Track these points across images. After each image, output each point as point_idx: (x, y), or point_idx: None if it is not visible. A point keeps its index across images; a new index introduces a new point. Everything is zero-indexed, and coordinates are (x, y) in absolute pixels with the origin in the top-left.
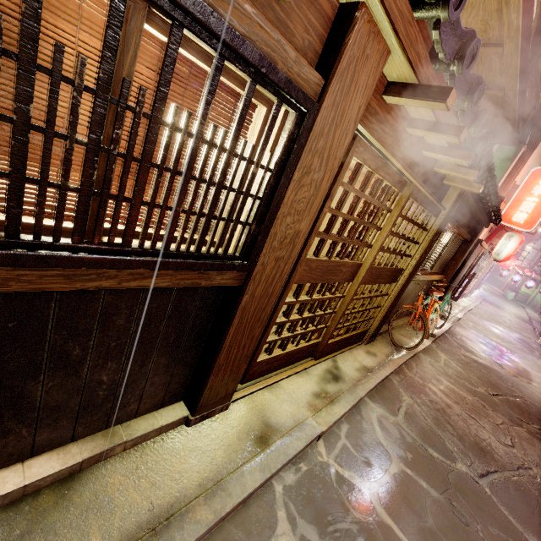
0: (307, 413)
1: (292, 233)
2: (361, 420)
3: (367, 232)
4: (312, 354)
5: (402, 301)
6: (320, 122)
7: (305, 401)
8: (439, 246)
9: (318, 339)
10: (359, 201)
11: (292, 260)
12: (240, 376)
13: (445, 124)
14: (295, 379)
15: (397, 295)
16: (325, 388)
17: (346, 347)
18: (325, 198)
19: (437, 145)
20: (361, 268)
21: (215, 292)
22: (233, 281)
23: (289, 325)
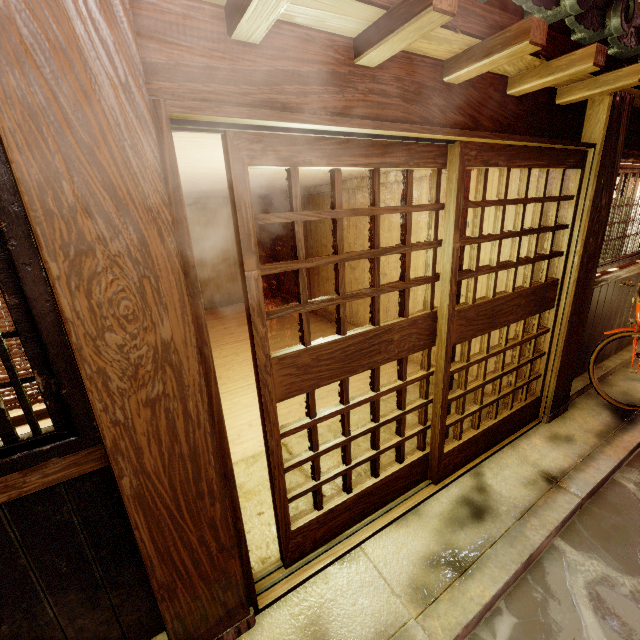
0: (406, 611)
1: (149, 353)
2: (545, 600)
3: (407, 262)
4: (426, 475)
5: (608, 322)
6: (29, 159)
7: (406, 580)
8: (638, 206)
9: (423, 450)
10: (339, 225)
11: (198, 388)
12: (239, 578)
13: (400, 4)
14: (392, 532)
15: (570, 325)
16: (453, 541)
17: (500, 440)
18: (240, 256)
19: (462, 52)
20: (438, 319)
21: (100, 477)
22: (81, 468)
23: (396, 426)
